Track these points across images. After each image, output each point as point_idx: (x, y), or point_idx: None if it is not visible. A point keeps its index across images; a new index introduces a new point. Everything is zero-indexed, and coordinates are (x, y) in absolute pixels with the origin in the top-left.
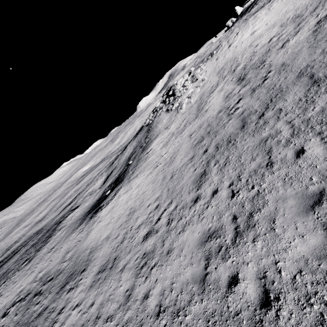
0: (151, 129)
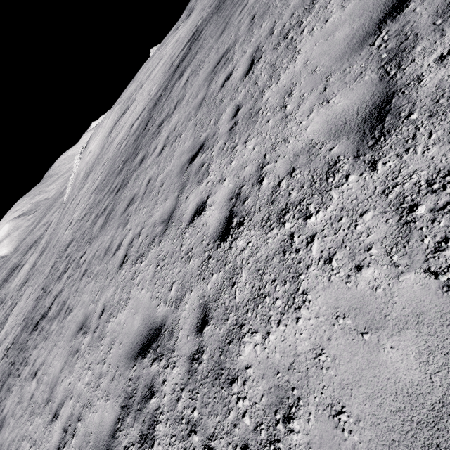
0: None
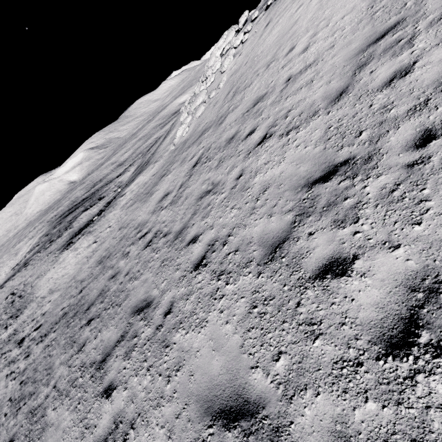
0: (167, 133)
